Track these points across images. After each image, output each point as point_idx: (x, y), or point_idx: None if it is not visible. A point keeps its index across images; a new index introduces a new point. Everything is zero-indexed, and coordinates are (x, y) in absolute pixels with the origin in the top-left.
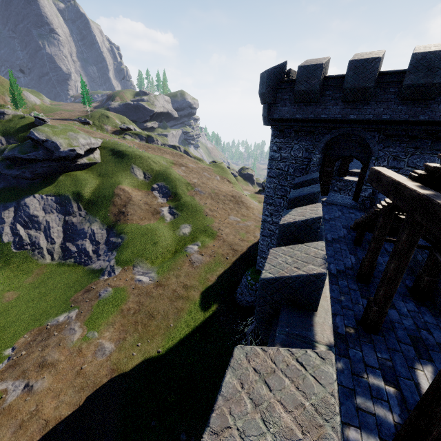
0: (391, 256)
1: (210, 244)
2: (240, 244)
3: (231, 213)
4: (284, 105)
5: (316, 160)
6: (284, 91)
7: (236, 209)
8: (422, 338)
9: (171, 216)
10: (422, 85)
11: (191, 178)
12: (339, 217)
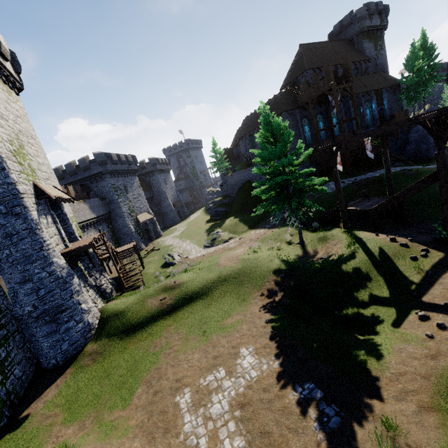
0: None
1: None
2: None
3: None
4: None
5: None
6: None
7: None
8: None
9: None
10: (84, 167)
11: None
12: None
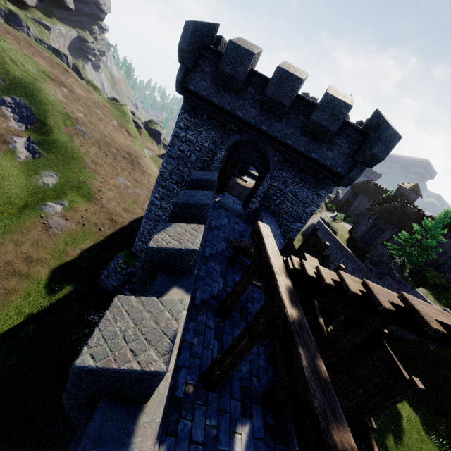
0: (247, 328)
1: (82, 208)
2: (123, 215)
3: (121, 174)
4: (204, 78)
5: (220, 157)
6: (208, 62)
7: (129, 171)
8: (251, 388)
9: (29, 154)
10: (322, 127)
11: (74, 110)
12: (224, 225)
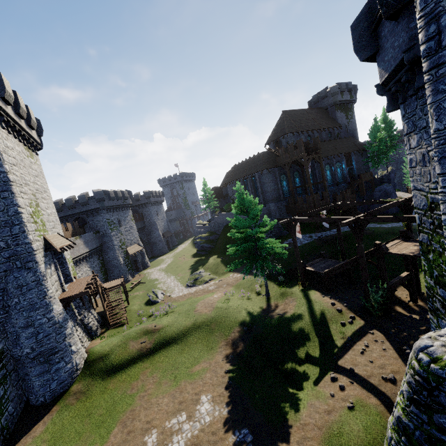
0: None
1: None
2: None
3: None
4: None
5: (73, 228)
6: None
7: None
8: None
9: None
10: (83, 202)
11: None
12: None
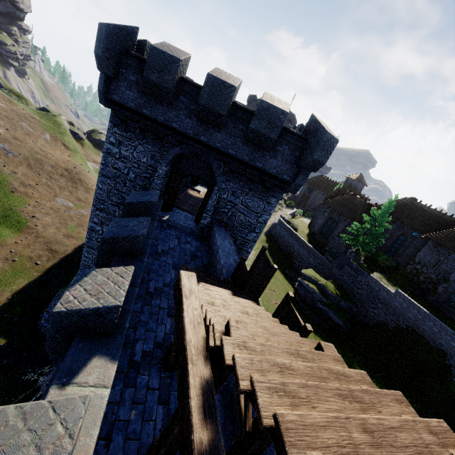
0: None
1: (10, 241)
2: (65, 242)
3: (59, 194)
4: (130, 88)
5: (162, 173)
6: (131, 70)
7: (70, 189)
8: None
9: None
10: (262, 135)
11: None
12: (174, 248)
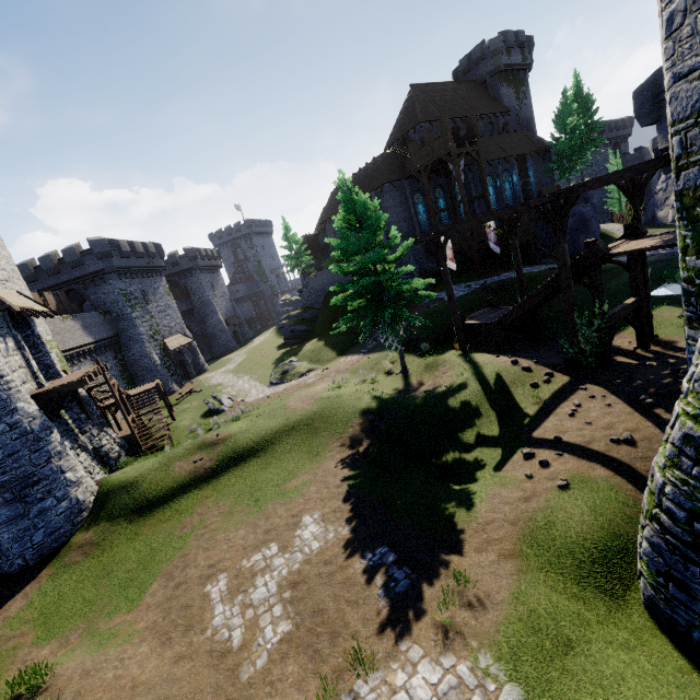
0: None
1: None
2: None
3: None
4: None
5: None
6: None
7: None
8: None
9: None
10: (73, 261)
11: None
12: None
